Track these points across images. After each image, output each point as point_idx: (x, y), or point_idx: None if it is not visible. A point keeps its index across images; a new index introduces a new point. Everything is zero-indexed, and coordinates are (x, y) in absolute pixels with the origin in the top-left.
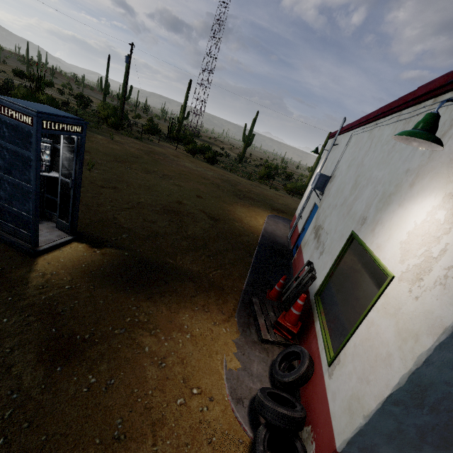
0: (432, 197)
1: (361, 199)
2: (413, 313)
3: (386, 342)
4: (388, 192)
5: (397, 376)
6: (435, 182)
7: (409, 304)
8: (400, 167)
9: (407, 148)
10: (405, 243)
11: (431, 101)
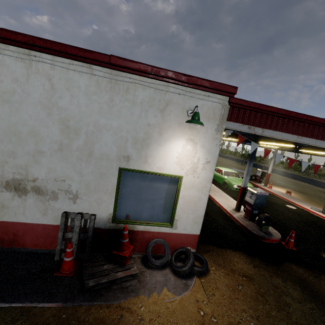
0: (180, 140)
1: (103, 143)
2: (200, 182)
3: (196, 196)
4: (140, 137)
5: (206, 199)
6: (177, 134)
7: (197, 180)
8: (138, 121)
9: (135, 108)
10: (178, 162)
11: (133, 76)
